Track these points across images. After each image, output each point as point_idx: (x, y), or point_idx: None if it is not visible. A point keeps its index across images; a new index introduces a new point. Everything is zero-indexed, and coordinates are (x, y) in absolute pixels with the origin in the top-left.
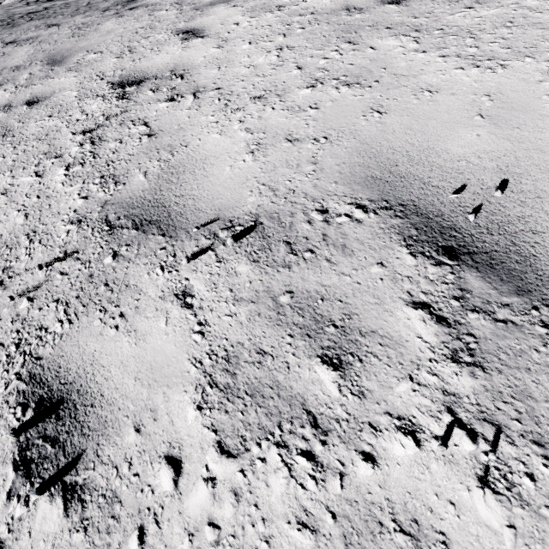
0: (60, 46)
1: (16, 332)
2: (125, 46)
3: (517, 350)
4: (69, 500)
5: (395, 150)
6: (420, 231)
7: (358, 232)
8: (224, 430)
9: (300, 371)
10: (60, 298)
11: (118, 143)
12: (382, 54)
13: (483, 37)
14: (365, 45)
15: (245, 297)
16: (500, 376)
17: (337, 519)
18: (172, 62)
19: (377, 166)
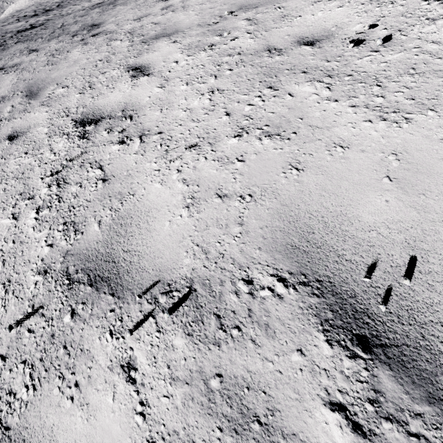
0: (37, 75)
1: None
2: (86, 81)
3: None
4: None
5: (312, 214)
6: (336, 314)
7: (280, 309)
8: None
9: None
10: (27, 359)
11: (78, 187)
12: (299, 102)
13: (388, 85)
14: (284, 91)
15: (181, 376)
16: None
17: None
18: (123, 100)
19: (295, 233)
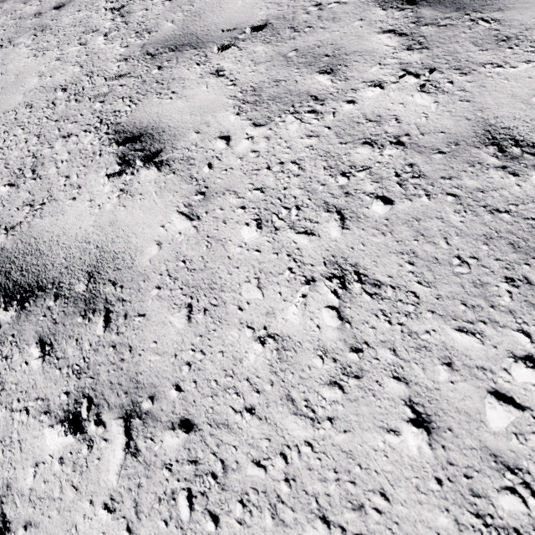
0: None
1: (97, 117)
2: None
3: (451, 36)
4: (160, 166)
5: None
6: None
7: (345, 8)
8: (256, 118)
9: (305, 81)
10: (124, 96)
11: (145, 11)
12: None
13: None
14: None
15: (263, 61)
16: (438, 49)
17: (331, 129)
18: None
19: None
